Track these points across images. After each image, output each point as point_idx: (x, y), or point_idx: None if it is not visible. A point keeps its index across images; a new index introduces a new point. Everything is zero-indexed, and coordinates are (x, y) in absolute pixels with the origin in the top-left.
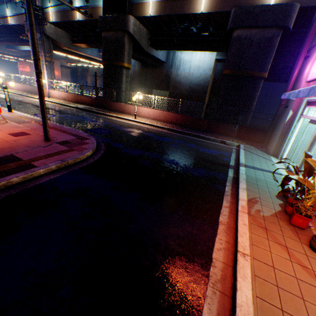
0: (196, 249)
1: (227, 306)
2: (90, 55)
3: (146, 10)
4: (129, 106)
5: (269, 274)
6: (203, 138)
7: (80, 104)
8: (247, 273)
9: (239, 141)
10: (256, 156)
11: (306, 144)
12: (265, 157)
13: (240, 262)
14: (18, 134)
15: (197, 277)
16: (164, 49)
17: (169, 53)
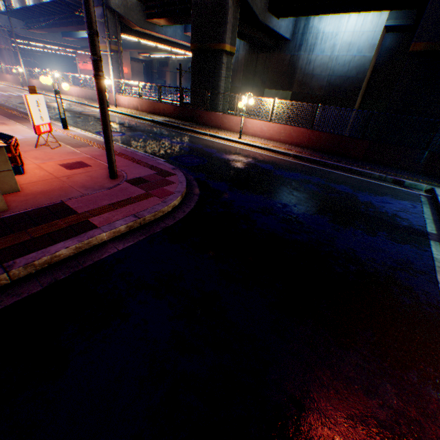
0: None
1: None
2: (171, 37)
3: None
4: (230, 117)
5: None
6: (359, 173)
7: (158, 116)
8: None
9: (430, 182)
10: None
11: None
12: None
13: None
14: (73, 165)
15: None
16: (291, 14)
17: (297, 23)
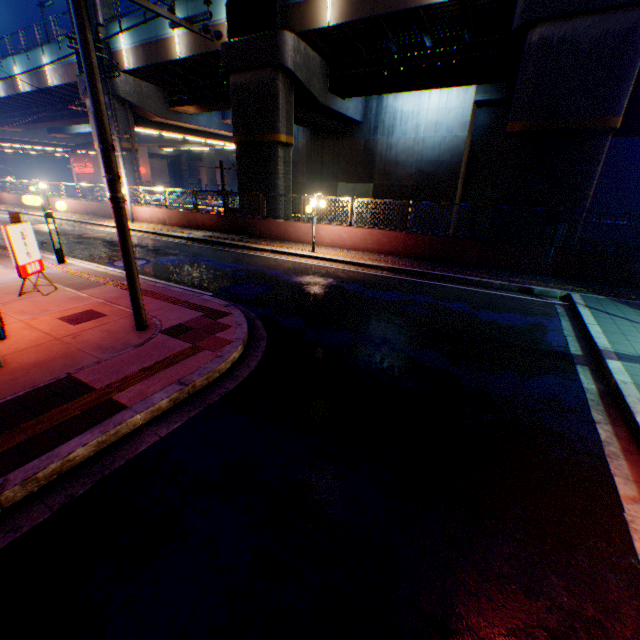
0: None
1: None
2: (205, 126)
3: (320, 15)
4: (297, 225)
5: None
6: (475, 283)
7: (195, 231)
8: None
9: (564, 286)
10: (628, 323)
11: None
12: None
13: None
14: (80, 317)
15: None
16: (359, 94)
17: (368, 102)
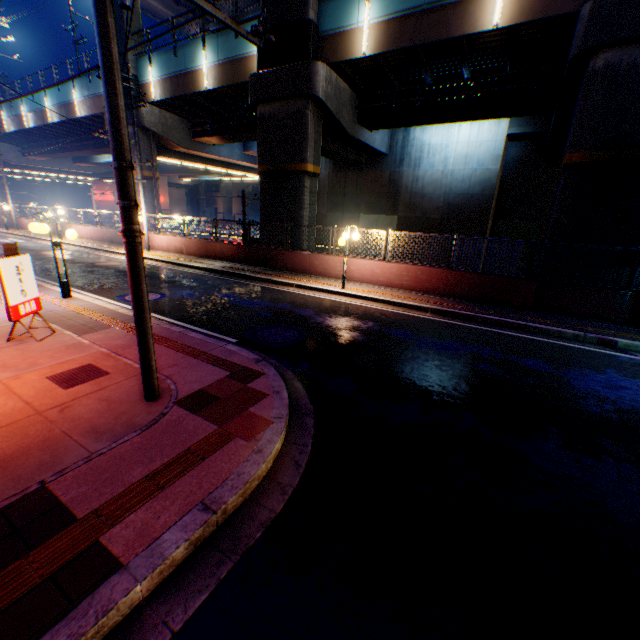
0: None
1: None
2: (226, 157)
3: (355, 46)
4: (323, 257)
5: None
6: (540, 331)
7: (213, 260)
8: None
9: None
10: None
11: None
12: None
13: None
14: (74, 376)
15: None
16: (388, 126)
17: (394, 135)
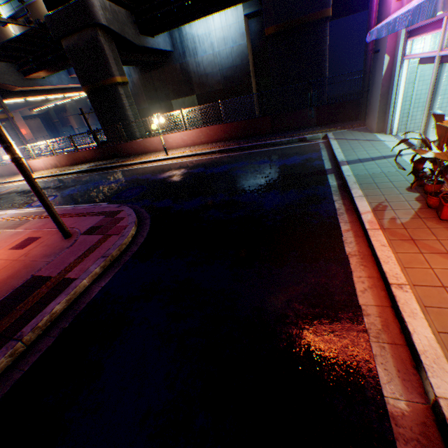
0: (334, 303)
1: (406, 358)
2: (58, 84)
3: None
4: (151, 140)
5: (442, 298)
6: (272, 144)
7: (81, 165)
8: (414, 308)
9: (324, 130)
10: (357, 142)
11: (421, 97)
12: (369, 139)
13: (399, 297)
14: (24, 244)
15: (352, 337)
16: (163, 30)
17: (172, 34)
